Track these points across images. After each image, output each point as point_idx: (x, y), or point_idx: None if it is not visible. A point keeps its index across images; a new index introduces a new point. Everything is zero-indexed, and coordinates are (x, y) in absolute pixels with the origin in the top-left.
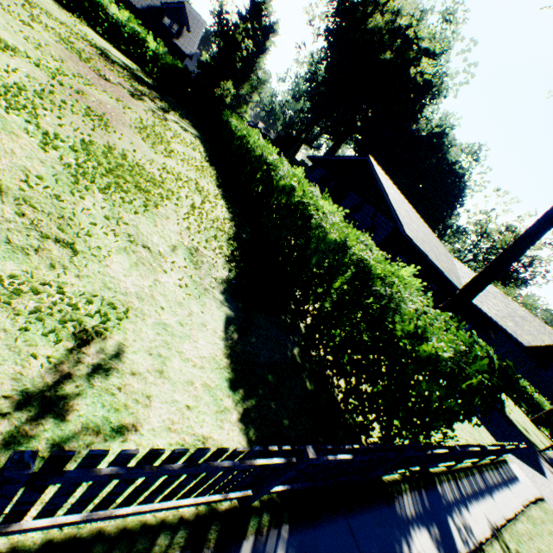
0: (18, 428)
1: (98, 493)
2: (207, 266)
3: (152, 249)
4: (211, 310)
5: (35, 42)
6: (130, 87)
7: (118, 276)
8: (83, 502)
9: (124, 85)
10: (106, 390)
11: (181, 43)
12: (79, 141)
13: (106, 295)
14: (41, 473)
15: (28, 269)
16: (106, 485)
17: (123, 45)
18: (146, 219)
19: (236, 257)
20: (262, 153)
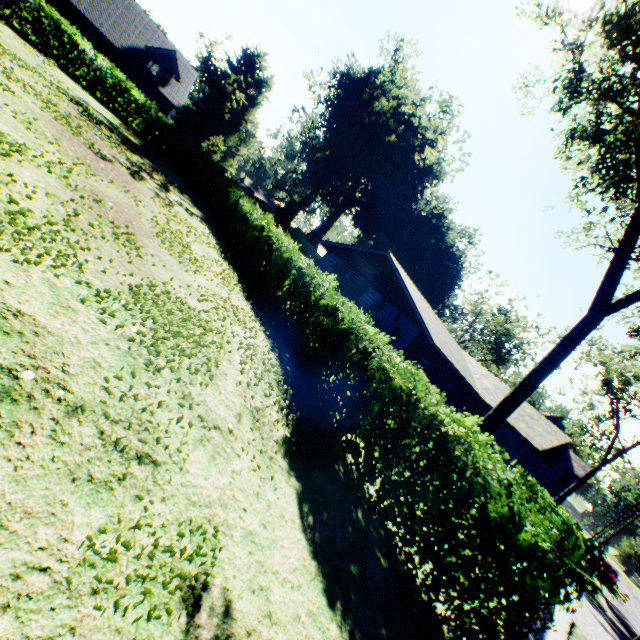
0: None
1: None
2: (268, 427)
3: (222, 427)
4: (282, 489)
5: (25, 119)
6: (125, 161)
7: (199, 481)
8: None
9: (120, 159)
10: None
11: (168, 92)
12: (126, 288)
13: (192, 514)
14: None
15: (112, 511)
16: None
17: (100, 91)
18: (211, 387)
19: (293, 407)
20: (291, 257)
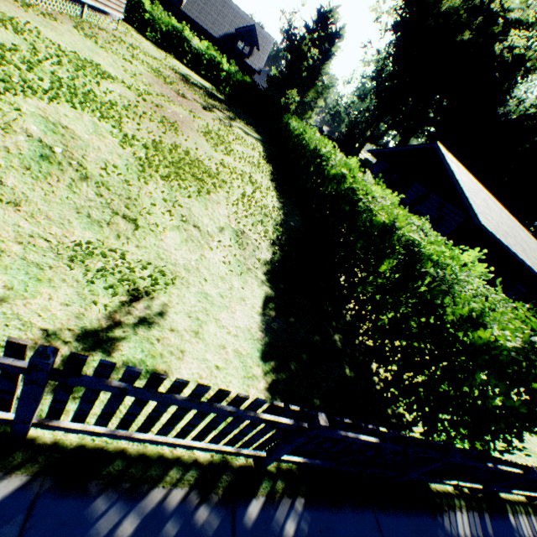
0: None
1: (116, 409)
2: (252, 248)
3: (201, 229)
4: (251, 287)
5: (132, 73)
6: (203, 102)
7: (170, 249)
8: (105, 415)
9: (198, 101)
10: (147, 339)
11: (251, 61)
12: (151, 141)
13: (159, 264)
14: (64, 371)
15: (101, 238)
16: (121, 402)
17: (203, 70)
18: (198, 203)
19: (280, 241)
20: (315, 146)
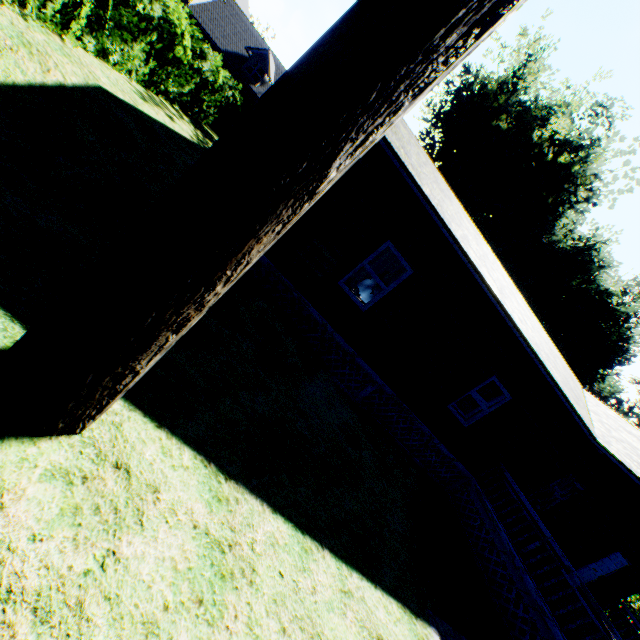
0: None
1: None
2: None
3: None
4: None
5: None
6: None
7: None
8: None
9: None
10: None
11: (259, 91)
12: None
13: None
14: None
15: None
16: None
17: None
18: None
19: None
20: None
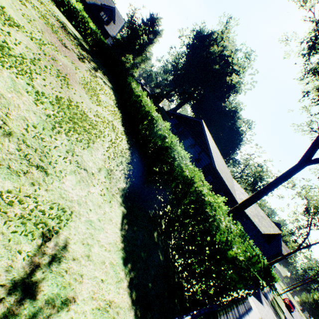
0: (9, 309)
1: None
2: (115, 180)
3: (88, 170)
4: (115, 209)
5: (28, 18)
6: (77, 52)
7: (69, 189)
8: None
9: (75, 51)
10: (59, 273)
11: (108, 28)
12: (54, 96)
13: (61, 202)
14: None
15: (17, 185)
16: None
17: (75, 21)
18: (87, 151)
19: (131, 175)
20: (149, 110)
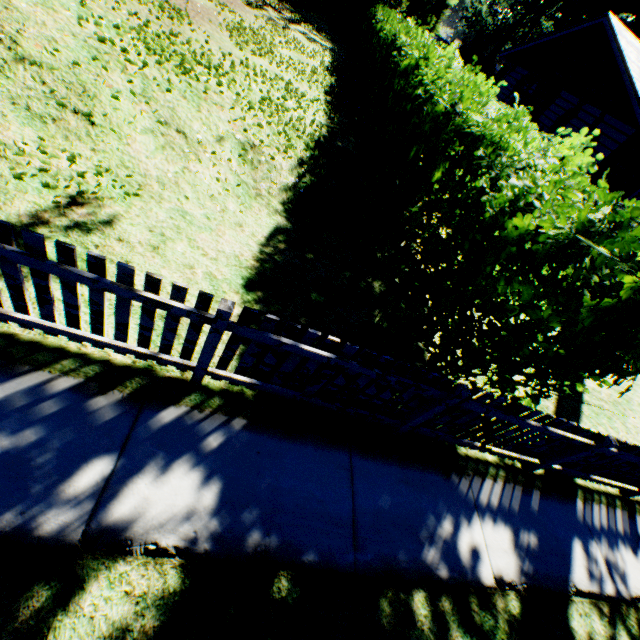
0: None
1: None
2: (266, 168)
3: (189, 136)
4: (257, 215)
5: None
6: None
7: (140, 156)
8: None
9: None
10: (81, 244)
11: None
12: (132, 25)
13: (123, 173)
14: None
15: (45, 136)
16: None
17: None
18: (187, 104)
19: (310, 161)
20: (394, 35)
